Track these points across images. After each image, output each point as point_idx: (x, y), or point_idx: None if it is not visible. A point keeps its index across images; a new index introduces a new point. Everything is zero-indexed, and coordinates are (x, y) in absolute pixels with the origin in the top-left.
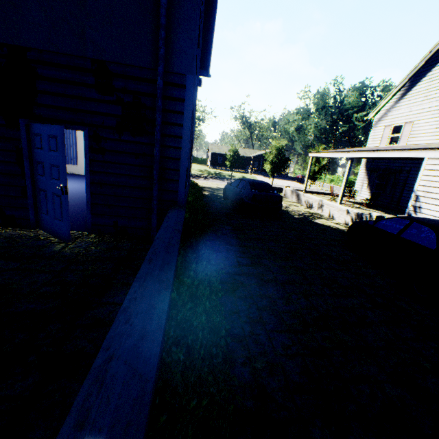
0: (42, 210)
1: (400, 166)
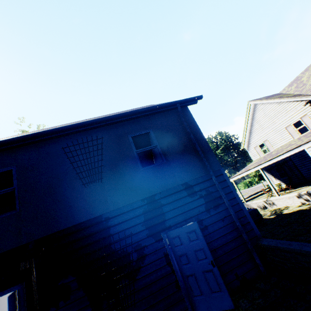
0: (194, 294)
1: (282, 159)
